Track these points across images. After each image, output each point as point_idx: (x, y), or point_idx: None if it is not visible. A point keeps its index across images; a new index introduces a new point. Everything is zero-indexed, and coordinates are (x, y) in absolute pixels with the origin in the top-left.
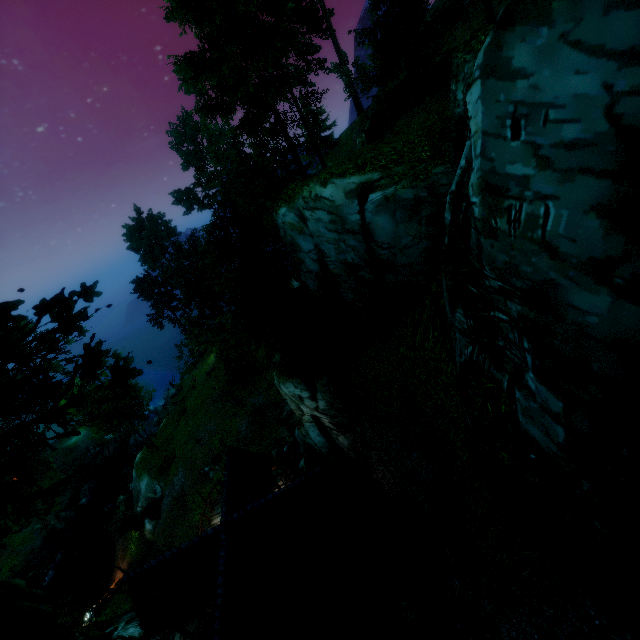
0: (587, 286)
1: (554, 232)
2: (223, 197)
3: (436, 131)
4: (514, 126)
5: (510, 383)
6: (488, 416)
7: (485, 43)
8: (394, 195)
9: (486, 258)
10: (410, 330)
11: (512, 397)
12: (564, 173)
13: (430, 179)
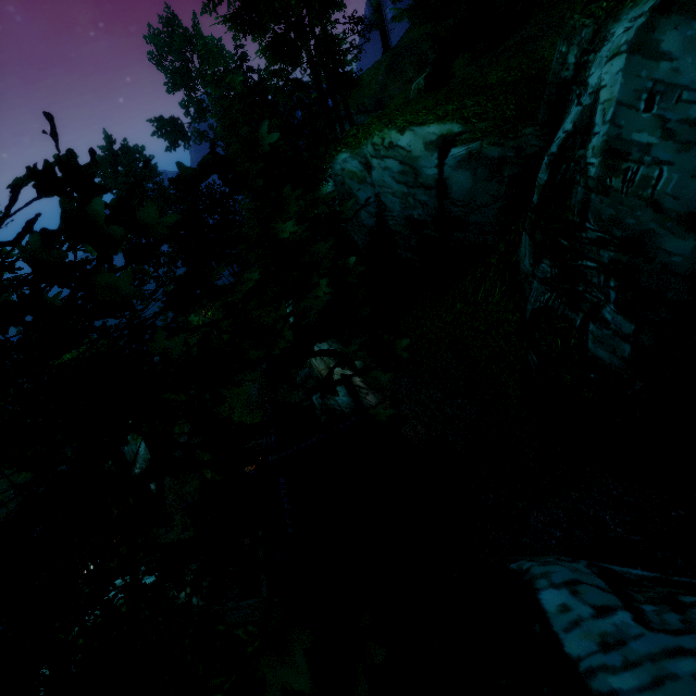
0: (679, 234)
1: (662, 191)
2: (222, 134)
3: (522, 90)
4: (649, 100)
5: (583, 320)
6: (557, 349)
7: (639, 22)
8: (479, 152)
9: (593, 212)
10: (471, 287)
11: (583, 331)
12: (683, 144)
13: (519, 140)
